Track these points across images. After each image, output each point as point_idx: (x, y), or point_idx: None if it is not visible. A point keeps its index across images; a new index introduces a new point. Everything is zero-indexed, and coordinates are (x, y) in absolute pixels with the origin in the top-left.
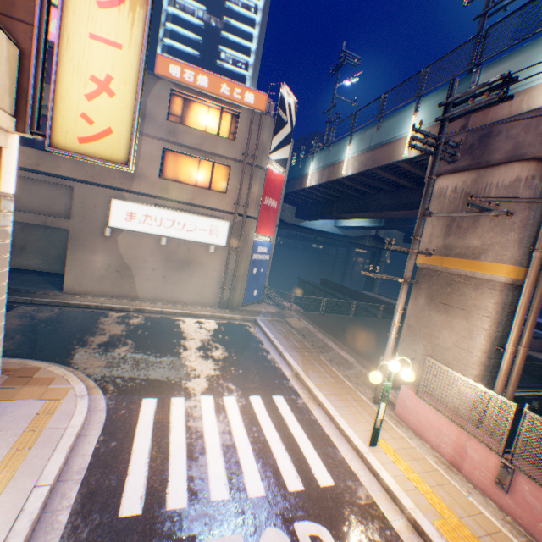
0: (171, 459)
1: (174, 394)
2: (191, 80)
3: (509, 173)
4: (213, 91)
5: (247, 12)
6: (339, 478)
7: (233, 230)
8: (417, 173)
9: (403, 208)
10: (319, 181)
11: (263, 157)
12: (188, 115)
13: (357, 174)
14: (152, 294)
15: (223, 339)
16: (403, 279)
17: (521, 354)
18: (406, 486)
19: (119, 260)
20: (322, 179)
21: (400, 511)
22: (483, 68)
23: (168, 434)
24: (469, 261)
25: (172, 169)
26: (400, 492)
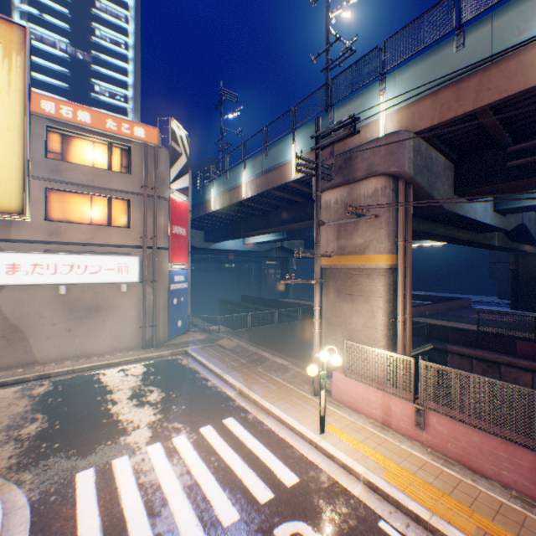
0: (130, 526)
1: (115, 455)
2: (71, 116)
3: (370, 185)
4: (98, 126)
5: (118, 47)
6: (302, 473)
7: (145, 264)
8: (306, 190)
9: (300, 220)
10: (223, 205)
11: (164, 187)
12: (72, 151)
13: (257, 195)
14: (57, 353)
15: (156, 380)
16: (315, 280)
17: (408, 320)
18: (356, 456)
19: (4, 323)
20: (225, 203)
21: (356, 479)
22: (336, 108)
23: (119, 500)
24: (359, 256)
25: (60, 209)
26: (353, 463)
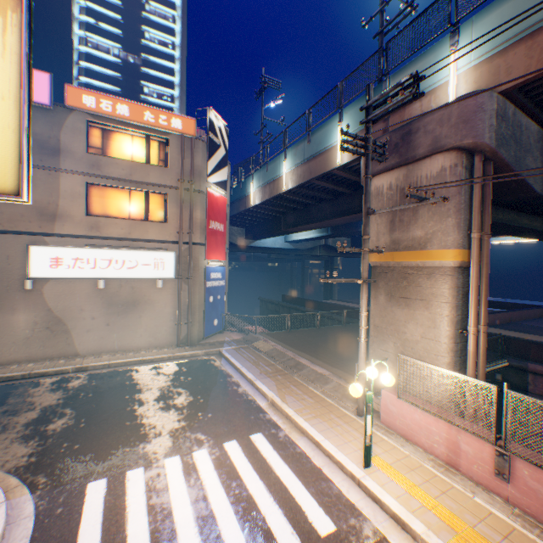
0: None
1: (130, 465)
2: (110, 110)
3: (434, 164)
4: (136, 119)
5: (165, 48)
6: (340, 519)
7: (180, 260)
8: (353, 178)
9: (346, 214)
10: (263, 199)
11: (201, 180)
12: (111, 146)
13: (298, 186)
14: (96, 346)
15: (185, 381)
16: (361, 279)
17: (482, 333)
18: (412, 506)
19: (48, 314)
20: (265, 197)
21: (412, 539)
22: (391, 76)
23: (125, 524)
24: (418, 251)
25: (101, 204)
26: (407, 516)
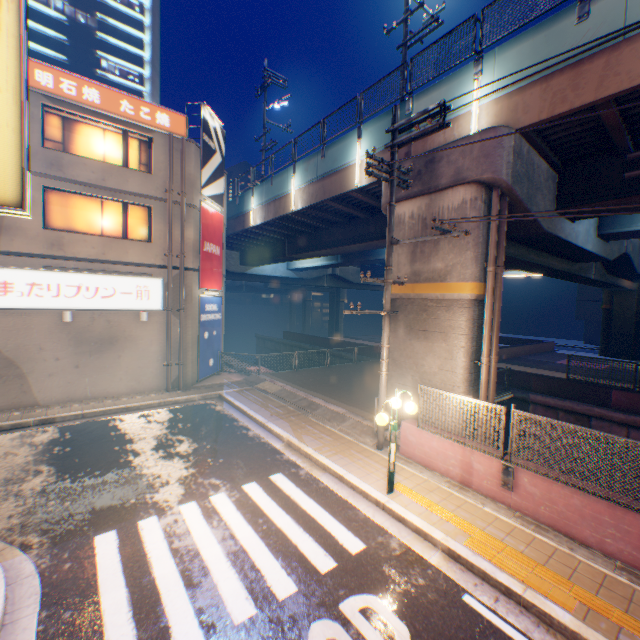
0: (165, 599)
1: (141, 516)
2: (74, 93)
3: (456, 196)
4: (110, 108)
5: (130, 10)
6: (369, 539)
7: (170, 288)
8: (370, 202)
9: (361, 241)
10: (266, 219)
11: (194, 193)
12: (76, 140)
13: (309, 207)
14: (62, 394)
15: (185, 428)
16: (384, 311)
17: (493, 363)
18: (433, 519)
19: None
20: (269, 216)
21: (433, 546)
22: (415, 96)
23: (150, 569)
24: (438, 284)
25: (63, 216)
26: (429, 527)
